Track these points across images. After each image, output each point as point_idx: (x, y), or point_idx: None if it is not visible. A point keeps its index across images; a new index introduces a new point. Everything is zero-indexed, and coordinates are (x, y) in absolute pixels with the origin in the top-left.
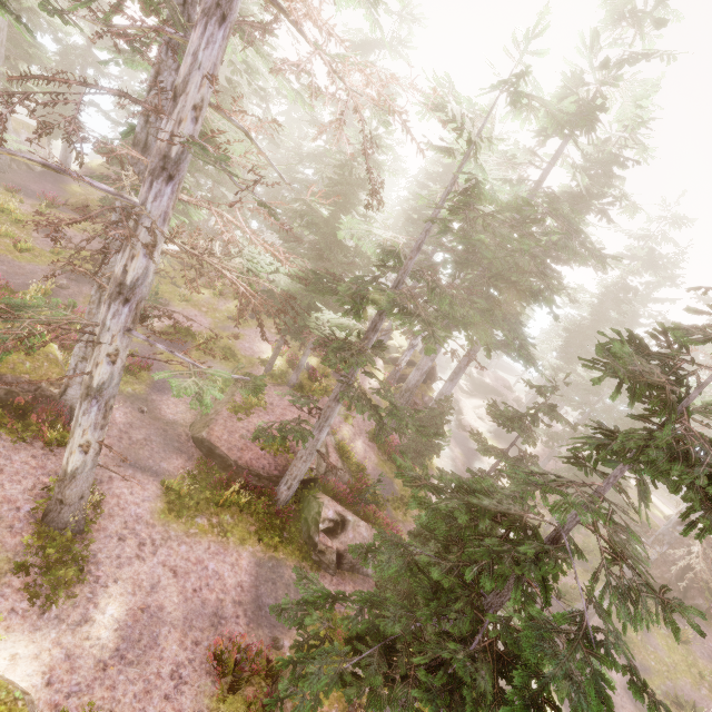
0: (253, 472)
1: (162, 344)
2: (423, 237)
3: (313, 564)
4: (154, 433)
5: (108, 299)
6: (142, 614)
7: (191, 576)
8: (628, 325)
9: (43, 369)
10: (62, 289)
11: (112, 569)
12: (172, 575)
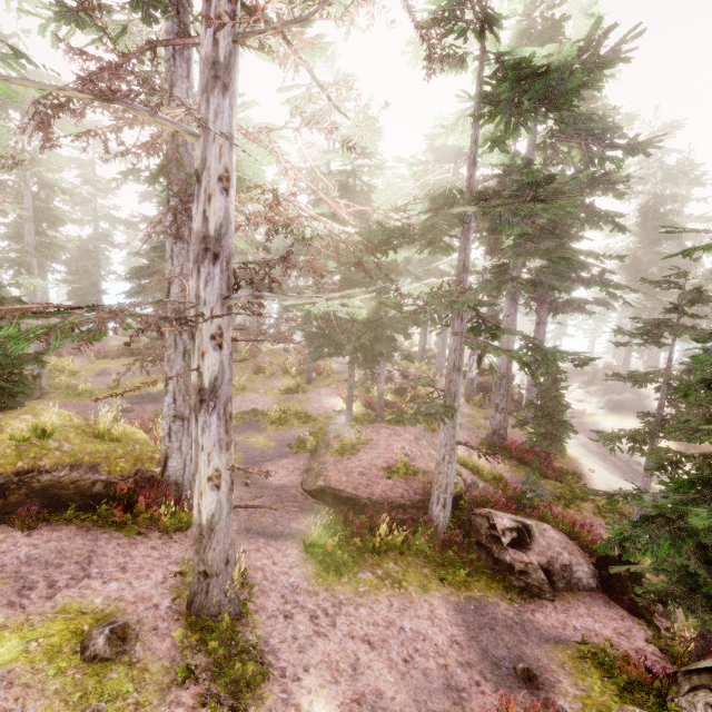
0: (393, 504)
1: (236, 430)
2: (474, 149)
3: (521, 593)
4: (267, 500)
5: (195, 266)
6: (360, 708)
7: (391, 644)
8: (677, 246)
9: (136, 452)
10: (128, 413)
11: (294, 655)
12: (369, 648)
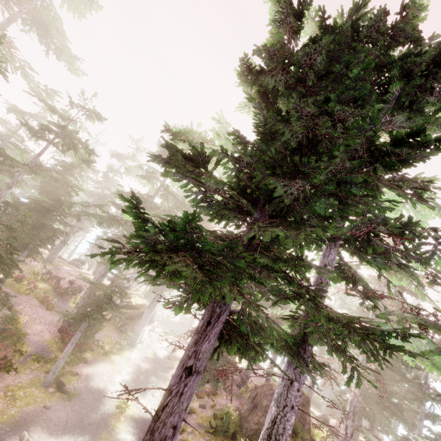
0: None
1: None
2: (42, 150)
3: None
4: None
5: None
6: None
7: None
8: None
9: None
10: None
11: None
12: None
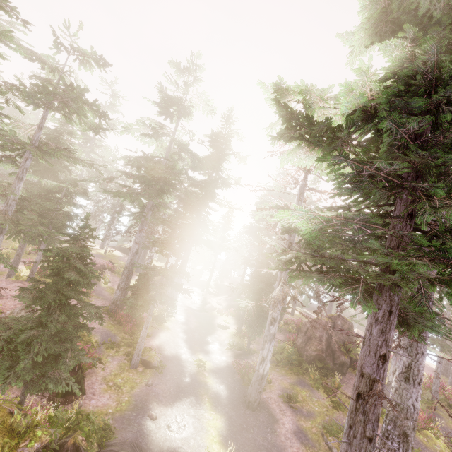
0: None
1: None
2: (41, 121)
3: None
4: None
5: None
6: None
7: None
8: None
9: None
10: None
11: None
12: None
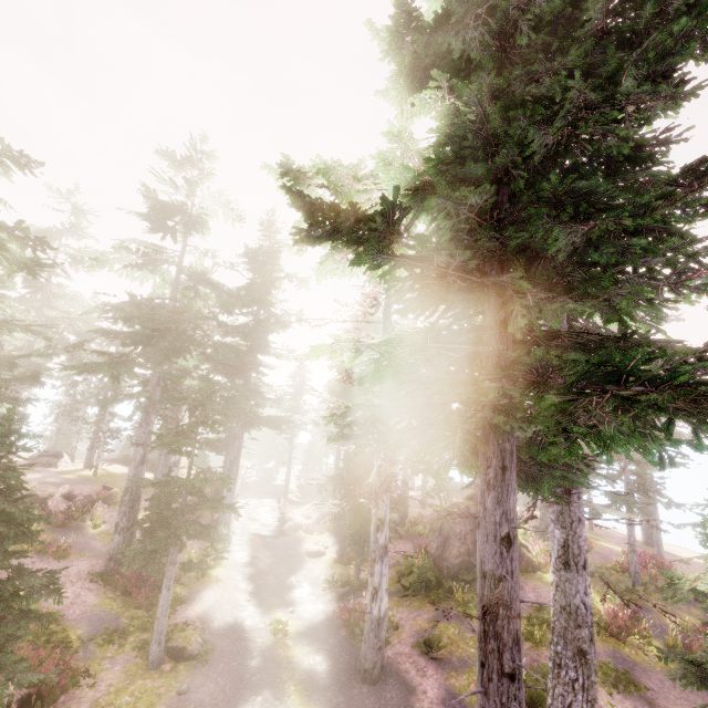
0: None
1: None
2: None
3: None
4: None
5: None
6: None
7: None
8: None
9: None
10: None
11: None
12: None
